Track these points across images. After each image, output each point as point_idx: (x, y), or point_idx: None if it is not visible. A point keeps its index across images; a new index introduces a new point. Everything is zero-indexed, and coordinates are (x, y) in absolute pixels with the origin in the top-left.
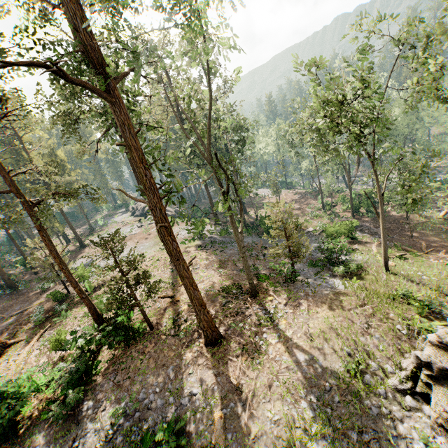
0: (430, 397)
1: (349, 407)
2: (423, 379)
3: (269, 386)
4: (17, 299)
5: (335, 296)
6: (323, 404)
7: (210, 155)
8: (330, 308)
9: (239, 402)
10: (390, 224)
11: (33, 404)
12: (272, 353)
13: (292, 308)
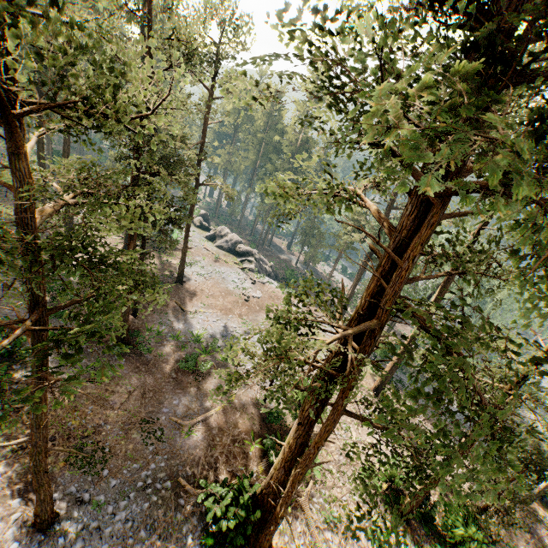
0: None
1: None
2: None
3: None
4: (153, 376)
5: None
6: None
7: None
8: None
9: None
10: None
11: None
12: None
13: None
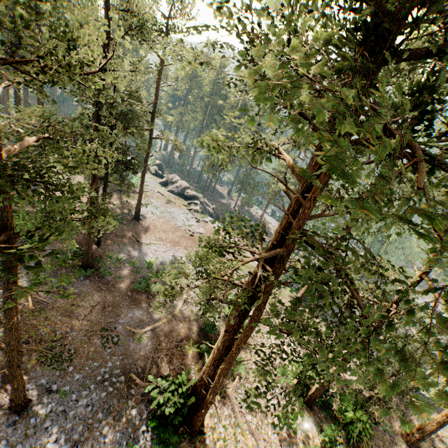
0: None
1: None
2: None
3: None
4: (112, 294)
5: None
6: None
7: None
8: None
9: None
10: None
11: None
12: None
13: None
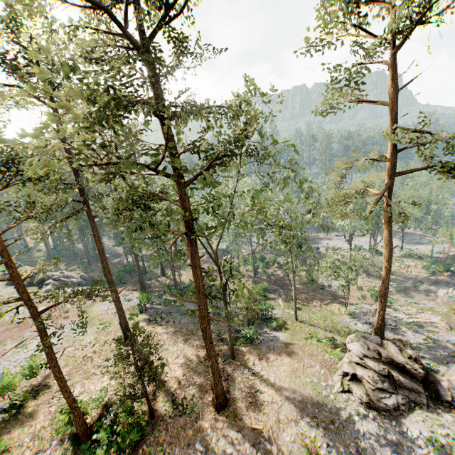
0: (351, 391)
1: (323, 413)
2: (347, 383)
3: (278, 421)
4: None
5: (286, 346)
6: (311, 417)
7: (215, 257)
8: (287, 355)
9: (266, 440)
10: (279, 281)
11: None
12: (269, 398)
13: (265, 361)
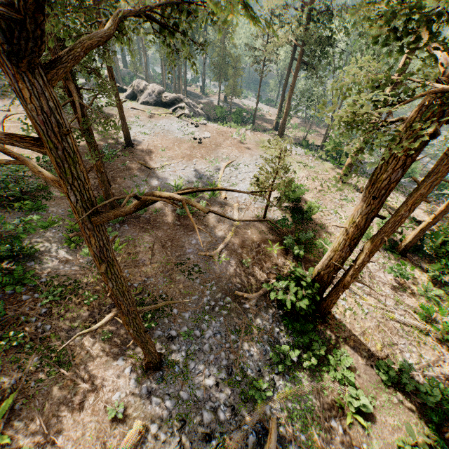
0: None
1: None
2: None
3: None
4: (161, 229)
5: None
6: None
7: None
8: None
9: None
10: None
11: (448, 319)
12: None
13: None
